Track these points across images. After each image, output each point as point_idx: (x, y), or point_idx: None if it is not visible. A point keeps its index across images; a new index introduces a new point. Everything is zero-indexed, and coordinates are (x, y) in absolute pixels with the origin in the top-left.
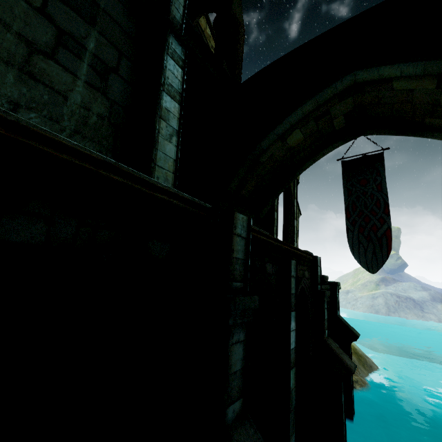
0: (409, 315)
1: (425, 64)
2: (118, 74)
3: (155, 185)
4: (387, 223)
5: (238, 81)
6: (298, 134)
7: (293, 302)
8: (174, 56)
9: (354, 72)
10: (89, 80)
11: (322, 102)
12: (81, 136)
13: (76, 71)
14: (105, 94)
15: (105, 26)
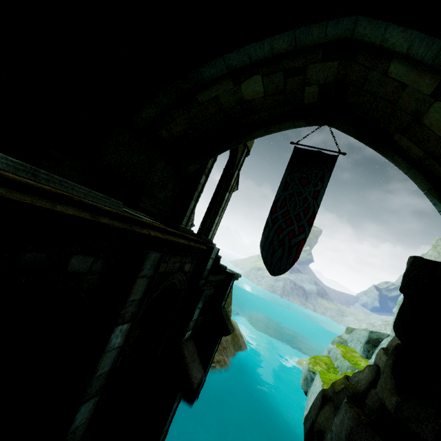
0: (295, 301)
1: None
2: None
3: None
4: (306, 233)
5: None
6: (258, 83)
7: (132, 310)
8: None
9: (357, 17)
10: None
11: (301, 46)
12: None
13: None
14: None
15: None
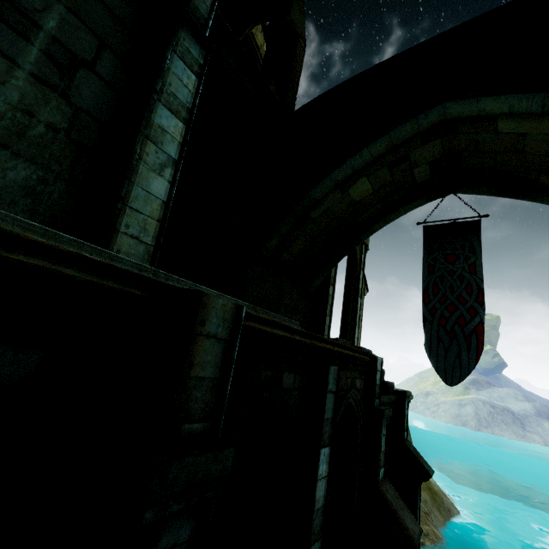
0: (505, 433)
1: (544, 97)
2: (94, 71)
3: (19, 236)
4: (480, 316)
5: (290, 108)
6: (364, 184)
7: (328, 431)
8: (186, 57)
9: (444, 104)
10: (39, 72)
11: (398, 142)
12: (10, 152)
13: (16, 56)
14: (66, 96)
15: (80, 2)
